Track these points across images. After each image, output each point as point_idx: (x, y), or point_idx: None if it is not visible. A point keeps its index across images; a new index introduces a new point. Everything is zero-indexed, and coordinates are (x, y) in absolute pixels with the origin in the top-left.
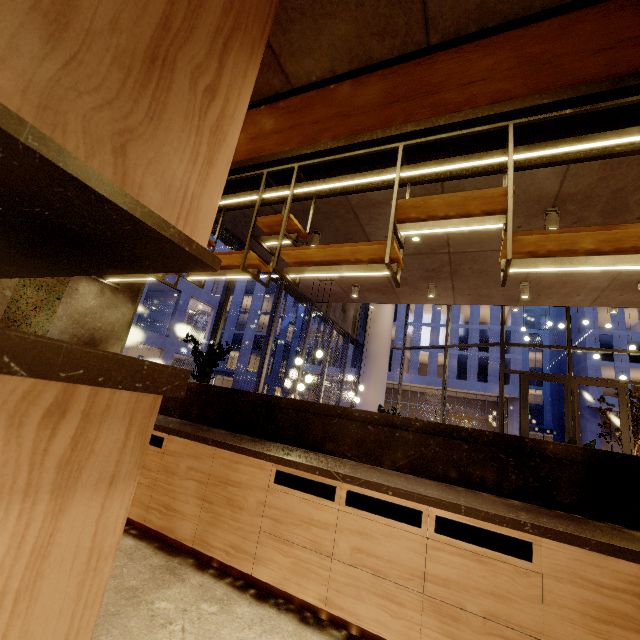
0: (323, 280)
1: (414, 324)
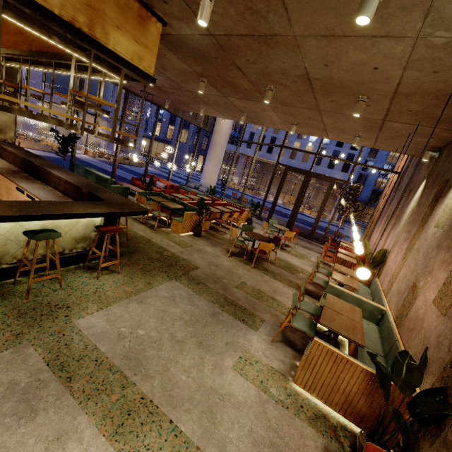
0: (149, 94)
1: None
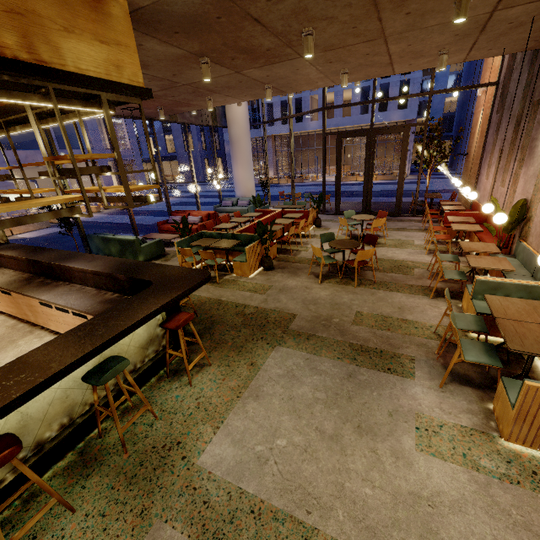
0: (133, 110)
1: None
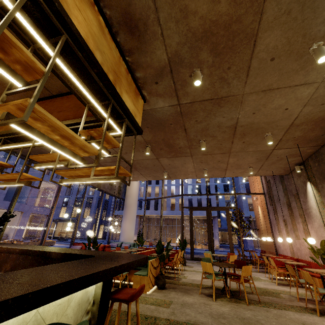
0: None
1: (167, 185)
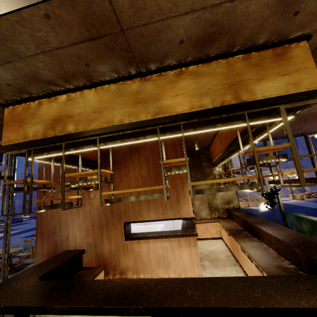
0: None
1: None
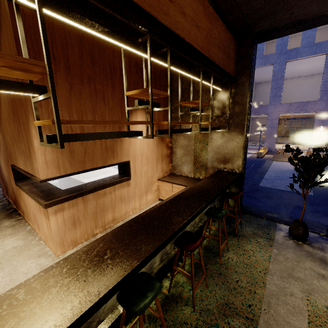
0: None
1: None
